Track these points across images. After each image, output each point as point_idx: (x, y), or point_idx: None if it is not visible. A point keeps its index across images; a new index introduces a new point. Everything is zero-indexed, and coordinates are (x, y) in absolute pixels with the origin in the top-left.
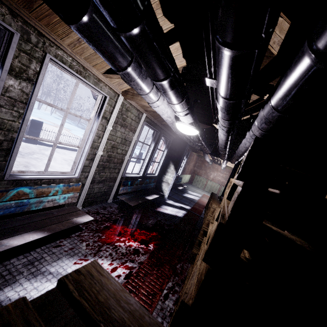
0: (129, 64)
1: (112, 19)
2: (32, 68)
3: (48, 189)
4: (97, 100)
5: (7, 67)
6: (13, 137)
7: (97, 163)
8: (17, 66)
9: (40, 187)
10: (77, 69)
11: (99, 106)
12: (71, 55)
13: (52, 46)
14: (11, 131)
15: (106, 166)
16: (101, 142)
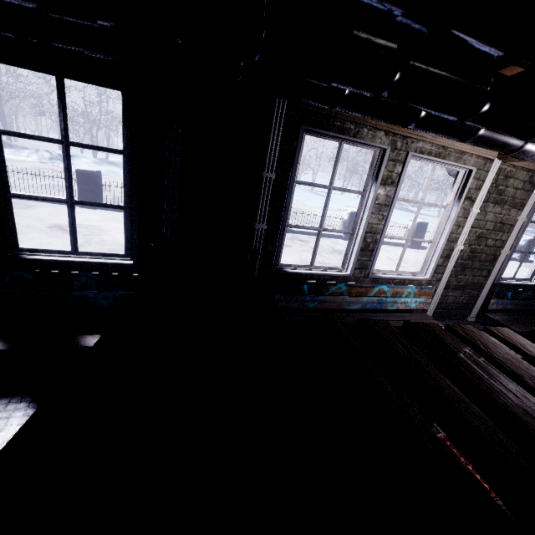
0: (525, 143)
1: (516, 137)
2: (395, 171)
3: (401, 290)
4: (458, 178)
5: (379, 179)
6: (377, 238)
7: (454, 262)
8: (385, 175)
9: (395, 287)
10: (436, 152)
11: (461, 184)
12: (431, 142)
13: (413, 142)
14: (376, 233)
15: (467, 266)
16: (461, 233)
